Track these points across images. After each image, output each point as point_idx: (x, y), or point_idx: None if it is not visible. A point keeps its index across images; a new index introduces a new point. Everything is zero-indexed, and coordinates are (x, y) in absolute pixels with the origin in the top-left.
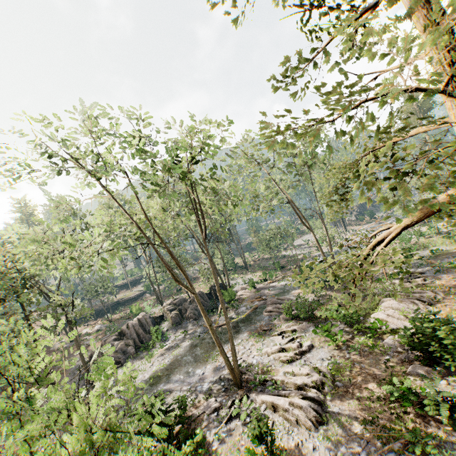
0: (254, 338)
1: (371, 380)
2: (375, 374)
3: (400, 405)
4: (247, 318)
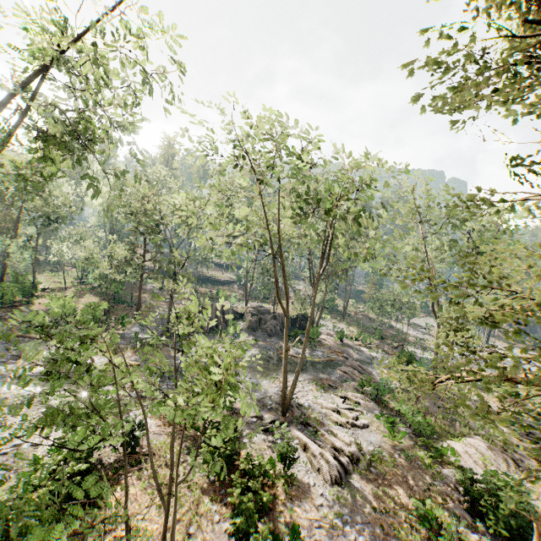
0: (316, 385)
1: (405, 488)
2: (413, 486)
3: (419, 521)
4: (318, 364)
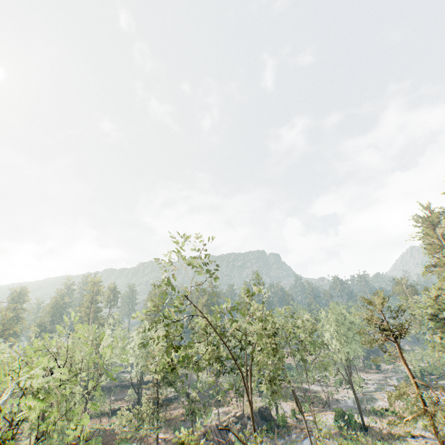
0: None
1: None
2: None
3: None
4: (303, 444)
